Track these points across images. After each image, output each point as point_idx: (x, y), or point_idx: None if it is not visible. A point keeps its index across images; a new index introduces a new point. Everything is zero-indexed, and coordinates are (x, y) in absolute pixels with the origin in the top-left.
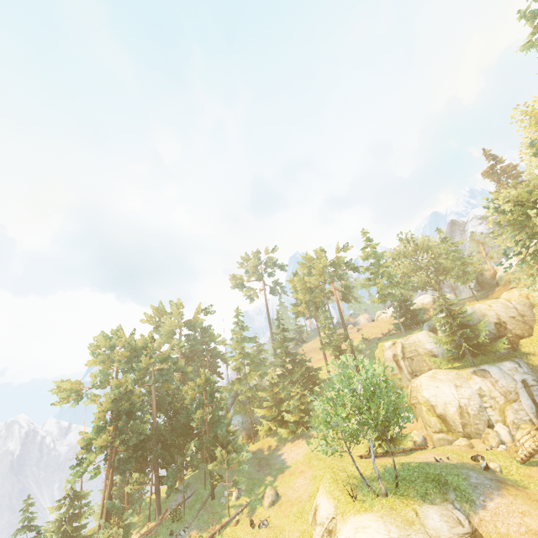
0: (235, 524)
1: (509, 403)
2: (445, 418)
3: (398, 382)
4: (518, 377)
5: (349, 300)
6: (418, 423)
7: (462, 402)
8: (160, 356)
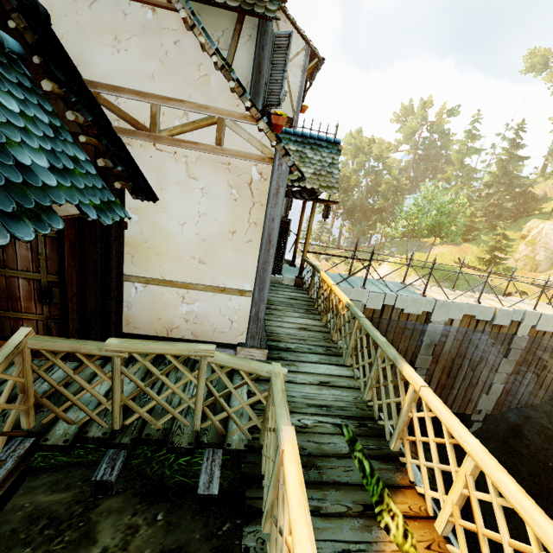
0: (375, 262)
1: None
2: None
3: None
4: None
5: None
6: None
7: None
8: (376, 156)
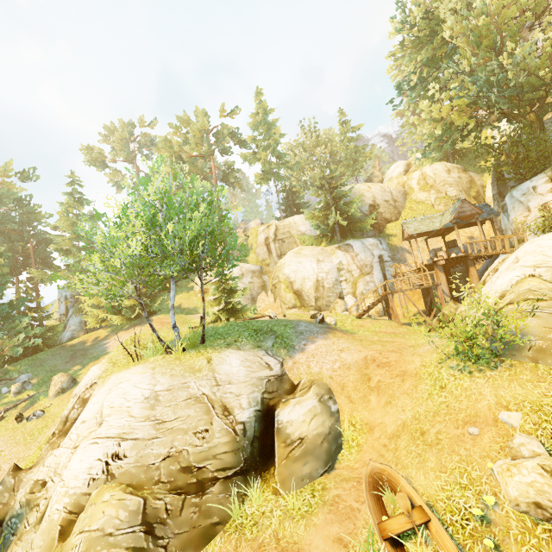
0: None
1: (363, 275)
2: (301, 293)
3: (266, 267)
4: (376, 253)
5: (231, 182)
6: (275, 303)
7: (321, 276)
8: None
